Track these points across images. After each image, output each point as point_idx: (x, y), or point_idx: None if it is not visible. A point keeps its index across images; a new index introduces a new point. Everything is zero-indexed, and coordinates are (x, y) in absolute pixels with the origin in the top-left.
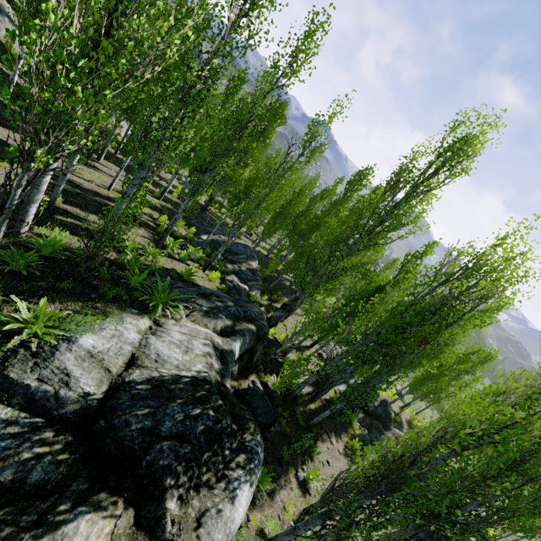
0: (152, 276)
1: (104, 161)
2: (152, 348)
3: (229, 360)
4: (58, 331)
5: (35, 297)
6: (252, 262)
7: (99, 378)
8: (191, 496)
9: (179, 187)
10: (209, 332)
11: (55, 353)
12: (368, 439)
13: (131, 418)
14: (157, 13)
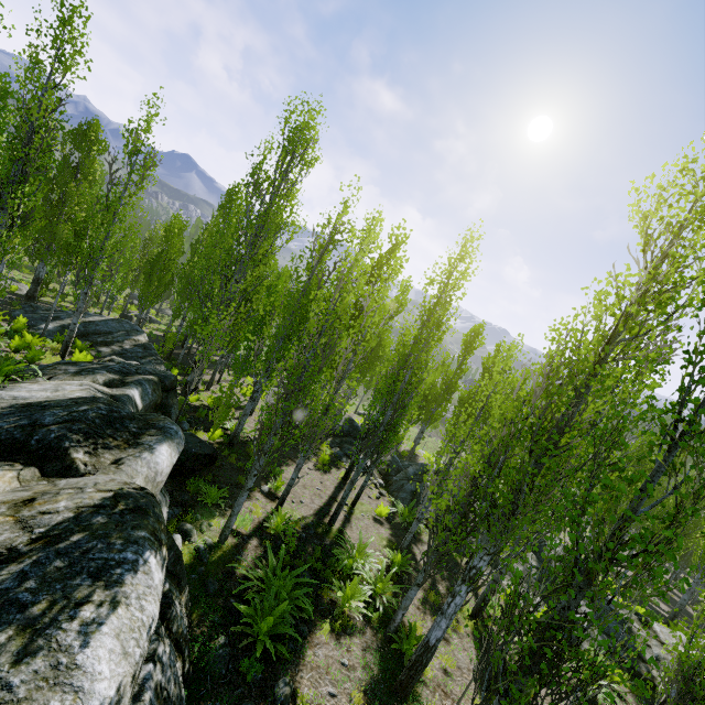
0: None
1: None
2: (4, 396)
3: (125, 400)
4: None
5: None
6: (138, 337)
7: None
8: (101, 453)
9: None
10: (85, 382)
11: None
12: (342, 454)
13: None
14: None
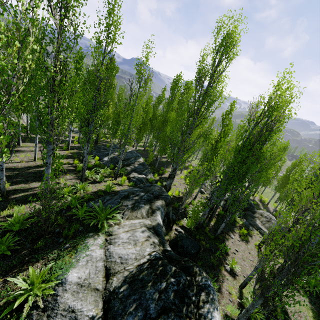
0: (89, 202)
1: (23, 144)
2: (114, 255)
3: (160, 231)
4: (51, 284)
5: (24, 264)
6: (139, 159)
7: (93, 300)
8: None
9: (75, 136)
10: (140, 221)
11: (57, 299)
12: (248, 224)
13: (128, 317)
14: (5, 42)
